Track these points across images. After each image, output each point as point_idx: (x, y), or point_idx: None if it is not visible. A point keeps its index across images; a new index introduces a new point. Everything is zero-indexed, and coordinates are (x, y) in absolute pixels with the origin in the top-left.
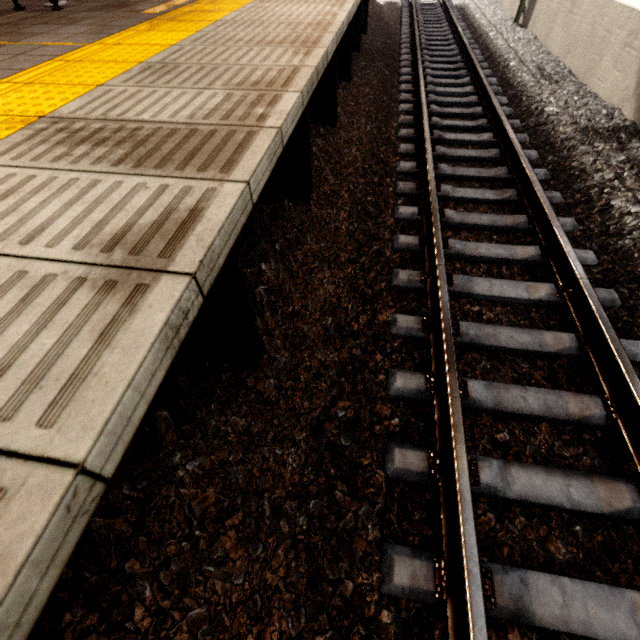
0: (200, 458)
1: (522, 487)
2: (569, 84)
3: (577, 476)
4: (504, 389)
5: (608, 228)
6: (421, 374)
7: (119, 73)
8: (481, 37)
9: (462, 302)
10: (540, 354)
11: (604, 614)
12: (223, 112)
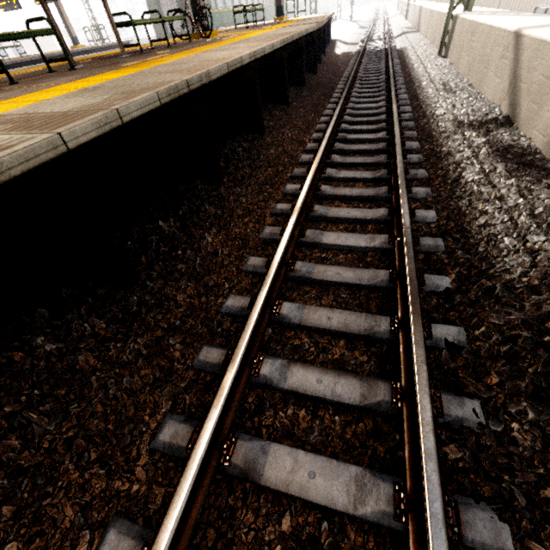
0: (59, 343)
1: (296, 381)
2: (464, 93)
3: (347, 376)
4: (314, 310)
5: (455, 193)
6: (249, 297)
7: (63, 94)
8: (408, 68)
9: (313, 251)
10: (359, 287)
11: (323, 482)
12: (94, 105)
